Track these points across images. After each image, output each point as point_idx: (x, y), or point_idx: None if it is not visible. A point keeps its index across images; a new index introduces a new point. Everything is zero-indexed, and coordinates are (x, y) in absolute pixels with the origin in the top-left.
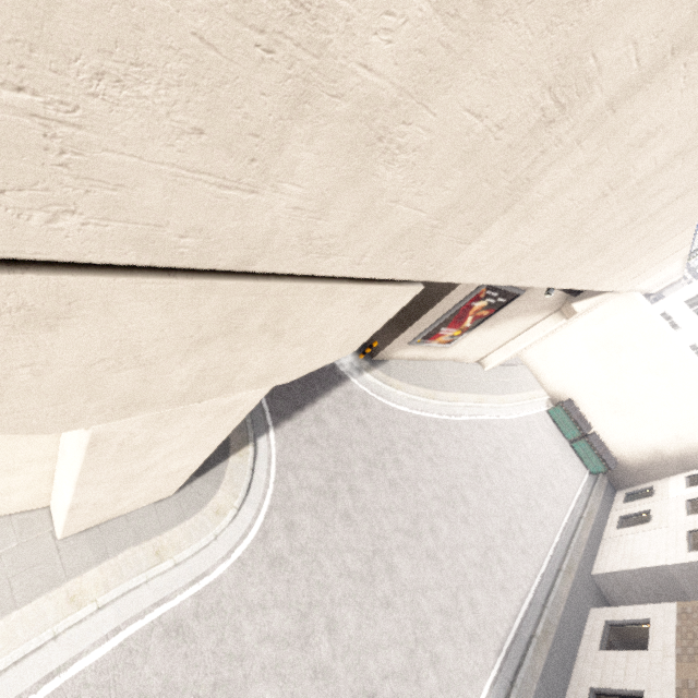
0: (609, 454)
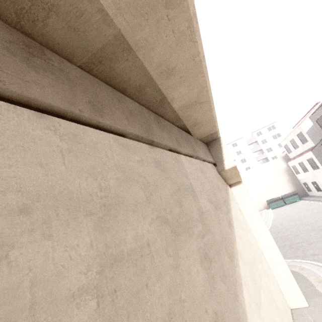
0: (289, 193)
